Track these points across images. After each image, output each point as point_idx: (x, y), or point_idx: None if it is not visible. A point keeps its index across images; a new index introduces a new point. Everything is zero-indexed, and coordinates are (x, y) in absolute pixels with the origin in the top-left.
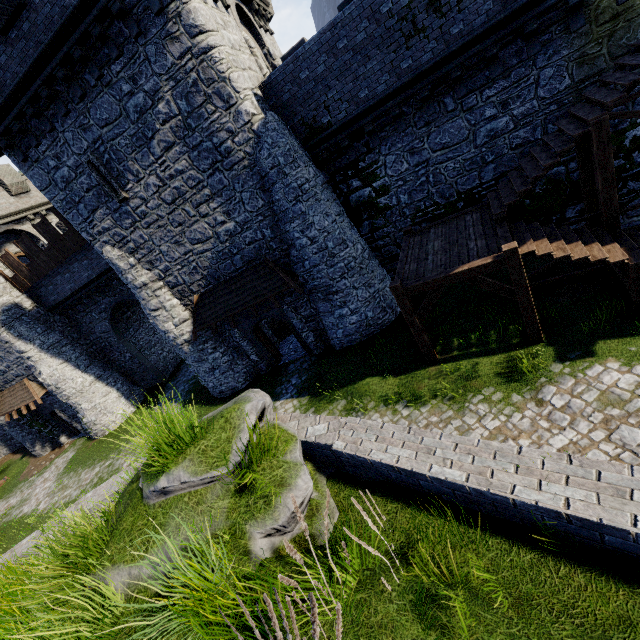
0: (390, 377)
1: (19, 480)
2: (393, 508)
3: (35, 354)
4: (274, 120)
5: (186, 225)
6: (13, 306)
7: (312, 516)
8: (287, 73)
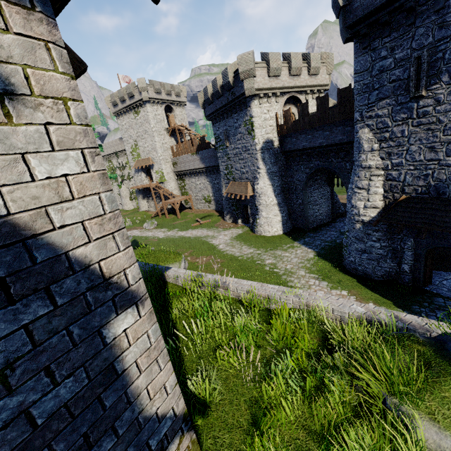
0: None
1: (214, 225)
2: None
3: (263, 172)
4: None
5: None
6: (270, 141)
7: None
8: None
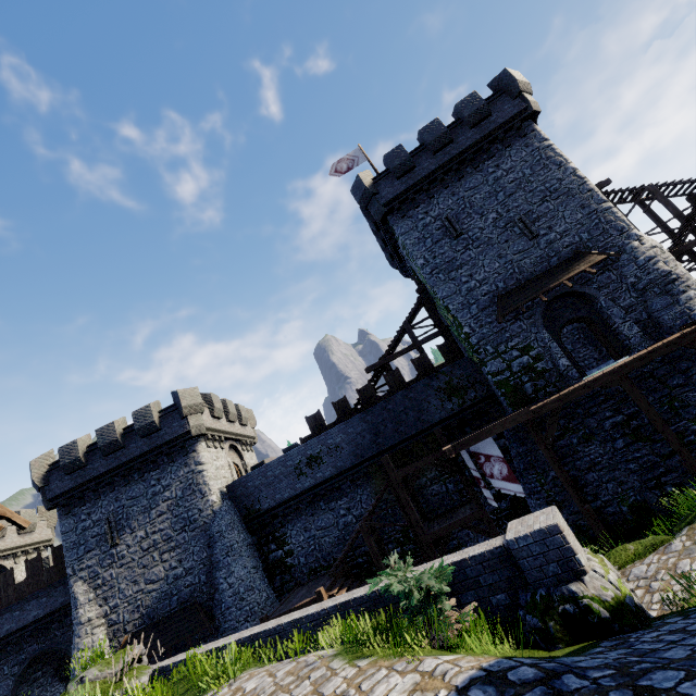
0: None
1: None
2: None
3: None
4: (227, 505)
5: (148, 567)
6: None
7: None
8: (242, 482)
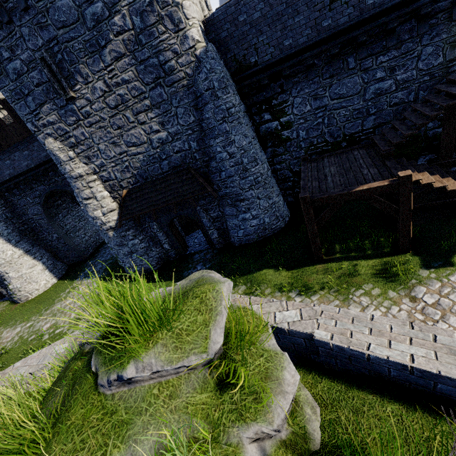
0: (284, 270)
1: None
2: (394, 410)
3: None
4: (213, 50)
5: (124, 129)
6: None
7: (294, 412)
8: (228, 14)
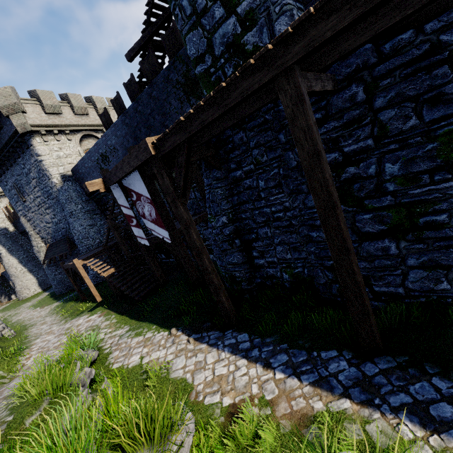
0: (74, 302)
1: None
2: None
3: (4, 252)
4: (67, 185)
5: (43, 215)
6: (4, 229)
7: None
8: (76, 169)
